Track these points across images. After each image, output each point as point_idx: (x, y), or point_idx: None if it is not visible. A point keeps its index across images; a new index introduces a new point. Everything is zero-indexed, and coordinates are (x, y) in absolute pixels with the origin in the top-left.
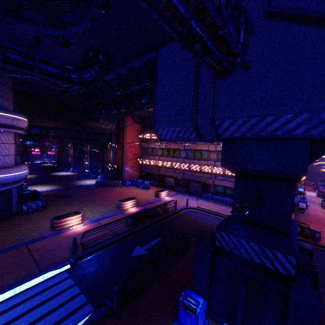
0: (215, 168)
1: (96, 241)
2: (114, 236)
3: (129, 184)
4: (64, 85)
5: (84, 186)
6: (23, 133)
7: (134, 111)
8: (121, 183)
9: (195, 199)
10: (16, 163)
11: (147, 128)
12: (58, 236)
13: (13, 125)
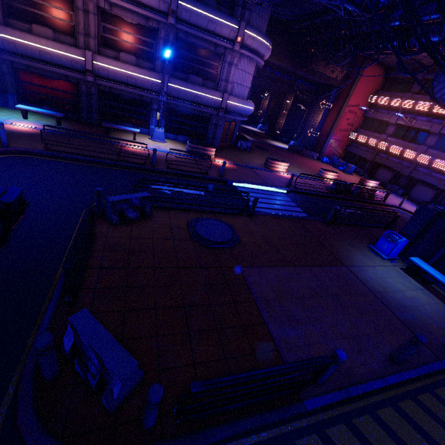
0: None
1: (302, 188)
2: (317, 191)
3: (326, 161)
4: (357, 13)
5: (277, 147)
6: (260, 67)
7: (407, 54)
8: (317, 156)
9: (413, 205)
10: (246, 98)
11: (388, 88)
12: (271, 173)
13: (263, 55)
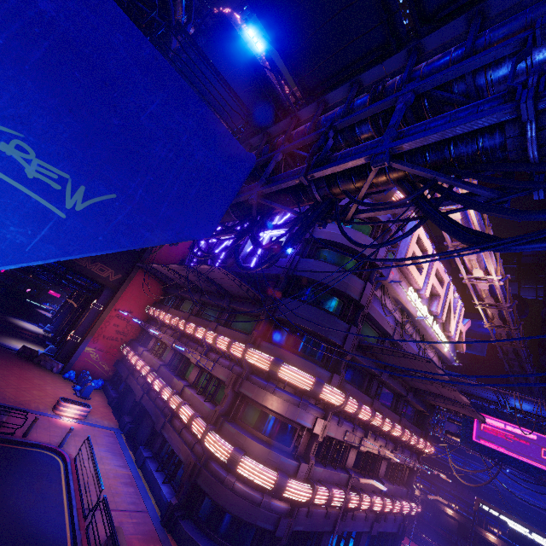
0: (175, 396)
1: None
2: None
3: (70, 377)
4: None
5: None
6: None
7: None
8: (59, 367)
9: (114, 449)
10: None
11: (165, 302)
12: None
13: None
